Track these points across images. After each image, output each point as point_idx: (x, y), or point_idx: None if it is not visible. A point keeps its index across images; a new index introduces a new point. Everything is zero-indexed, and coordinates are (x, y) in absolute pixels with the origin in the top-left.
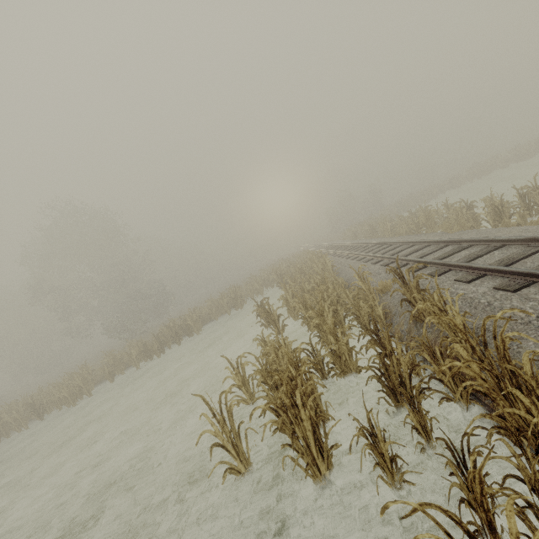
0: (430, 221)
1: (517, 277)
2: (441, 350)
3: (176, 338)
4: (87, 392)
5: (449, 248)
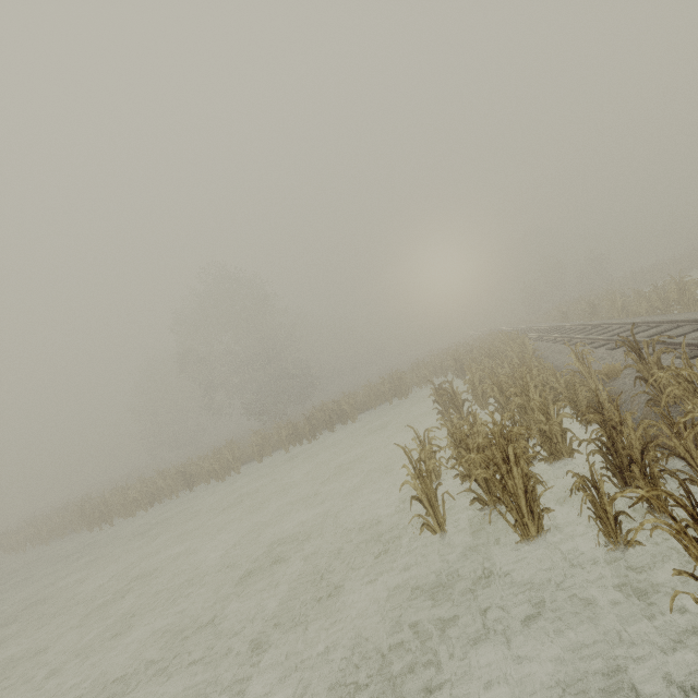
0: (687, 296)
1: None
2: (685, 423)
3: (329, 424)
4: (236, 468)
5: None
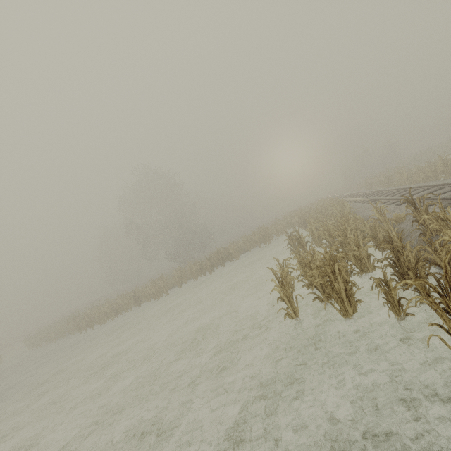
0: (448, 168)
1: None
2: (440, 245)
3: (222, 261)
4: (166, 291)
5: None
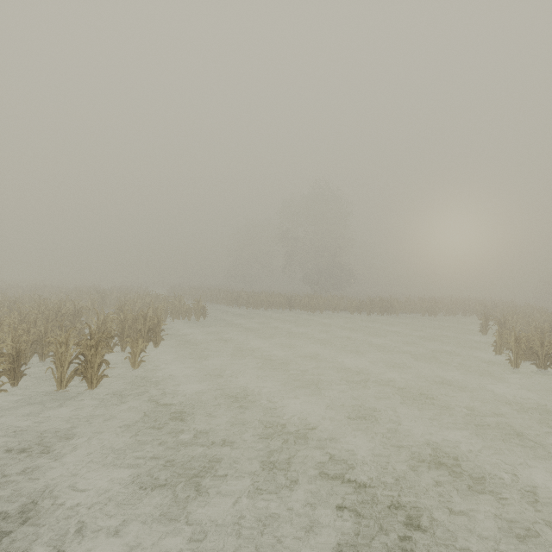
0: None
1: None
2: None
3: (382, 310)
4: (321, 309)
5: None
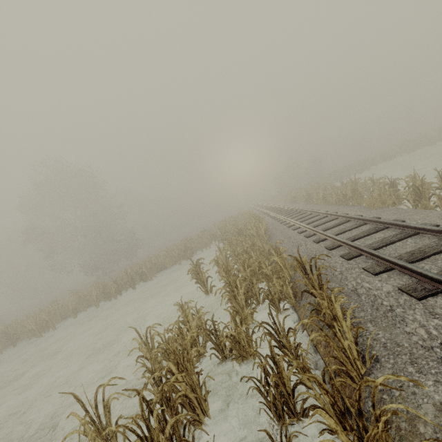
0: (356, 194)
1: (425, 280)
2: (324, 376)
3: (131, 283)
4: (52, 325)
5: (366, 226)
